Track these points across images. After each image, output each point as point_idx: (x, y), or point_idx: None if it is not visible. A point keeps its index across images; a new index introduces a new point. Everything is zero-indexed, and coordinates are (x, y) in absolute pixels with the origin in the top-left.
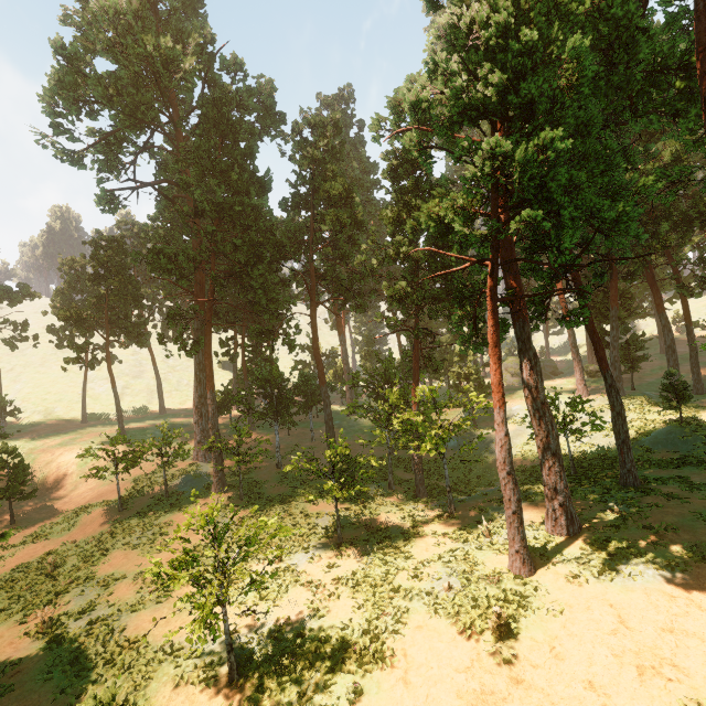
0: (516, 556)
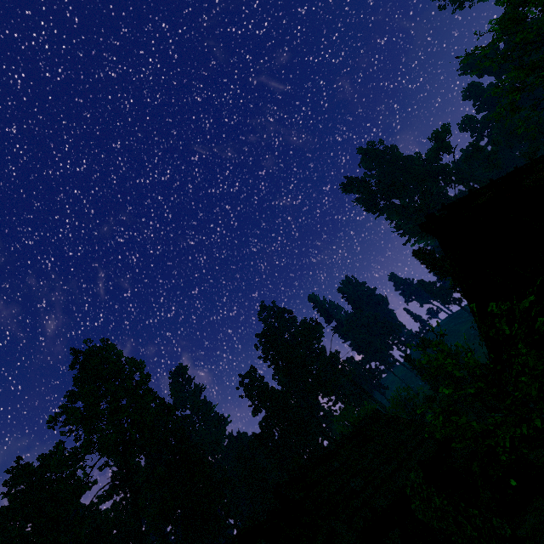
0: None
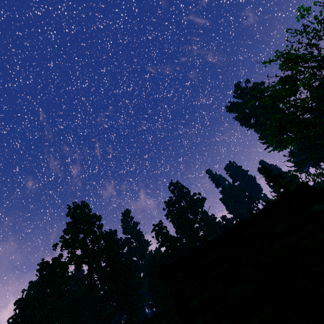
0: None
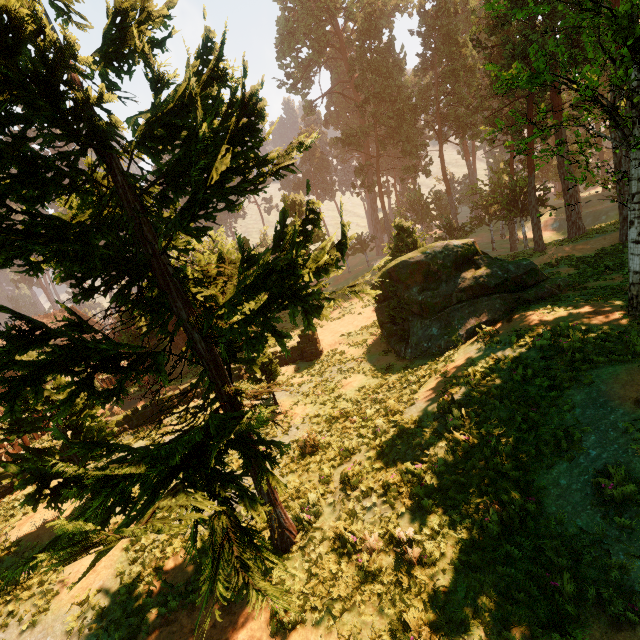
0: (535, 244)
